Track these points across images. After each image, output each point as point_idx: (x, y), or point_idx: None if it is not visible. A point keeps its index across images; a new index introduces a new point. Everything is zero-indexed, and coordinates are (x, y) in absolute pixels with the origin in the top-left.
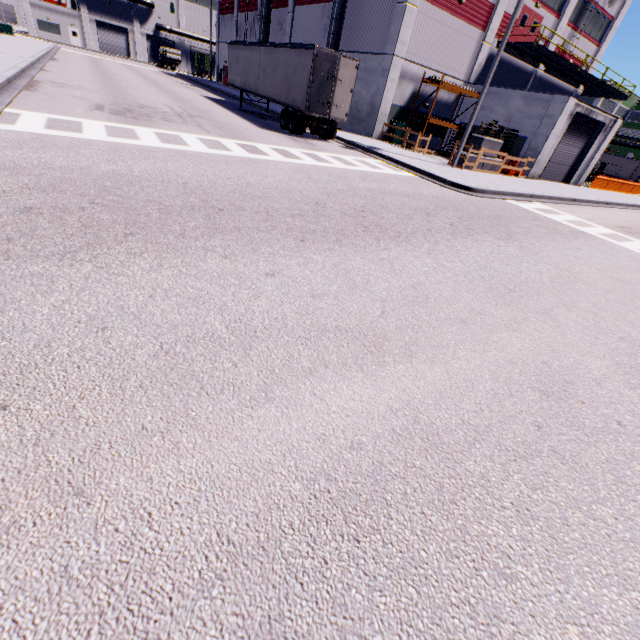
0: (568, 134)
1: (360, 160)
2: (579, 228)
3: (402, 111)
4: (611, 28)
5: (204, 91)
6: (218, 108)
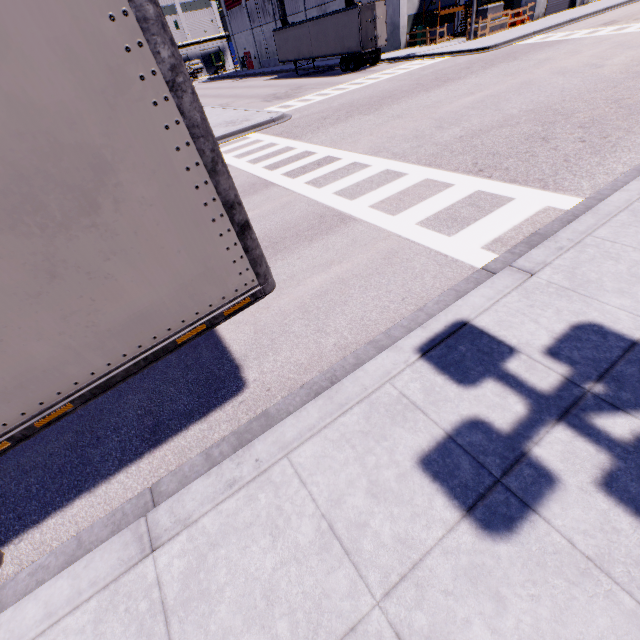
0: None
1: (409, 65)
2: (565, 38)
3: (416, 17)
4: None
5: (255, 78)
6: (292, 80)
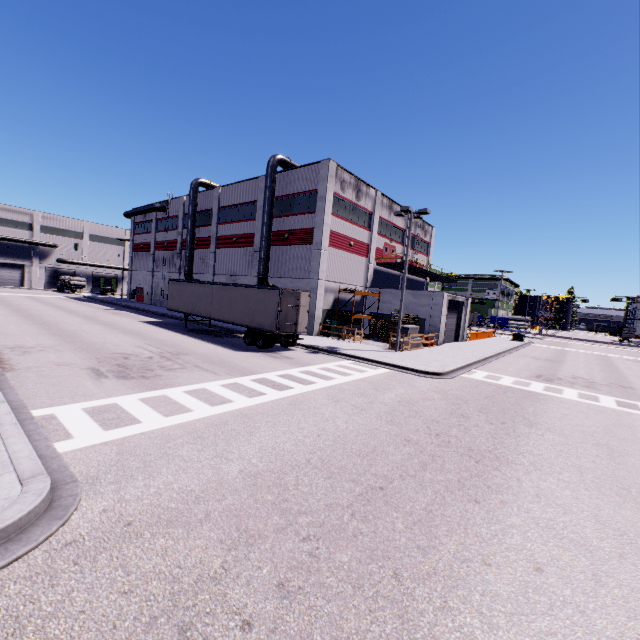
0: (448, 312)
1: (340, 365)
2: (529, 389)
3: (329, 312)
4: (430, 247)
5: (133, 314)
6: (174, 334)
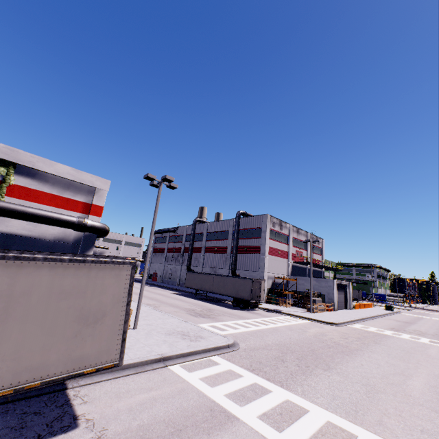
0: (338, 290)
1: (284, 318)
2: (383, 333)
3: (270, 289)
4: (322, 250)
5: (162, 289)
6: (196, 300)
